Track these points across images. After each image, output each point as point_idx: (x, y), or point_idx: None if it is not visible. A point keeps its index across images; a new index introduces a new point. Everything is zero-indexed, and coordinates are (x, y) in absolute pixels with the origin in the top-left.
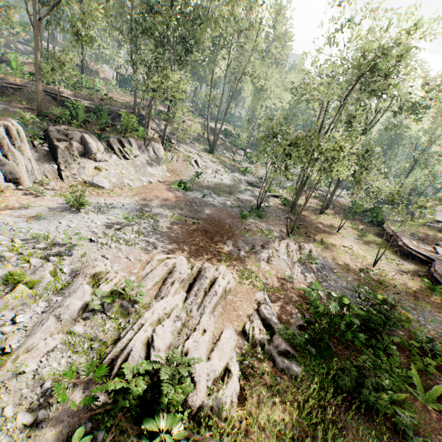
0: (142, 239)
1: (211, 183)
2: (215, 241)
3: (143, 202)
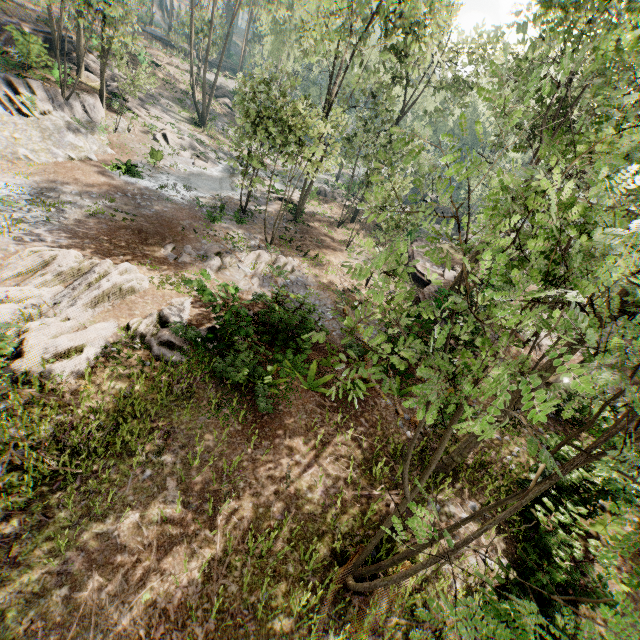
0: (22, 228)
1: (185, 172)
2: (149, 243)
3: (49, 185)
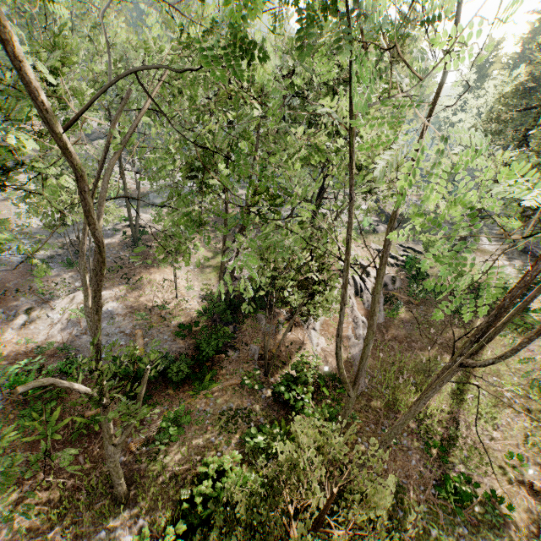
0: None
1: (38, 226)
2: None
3: None
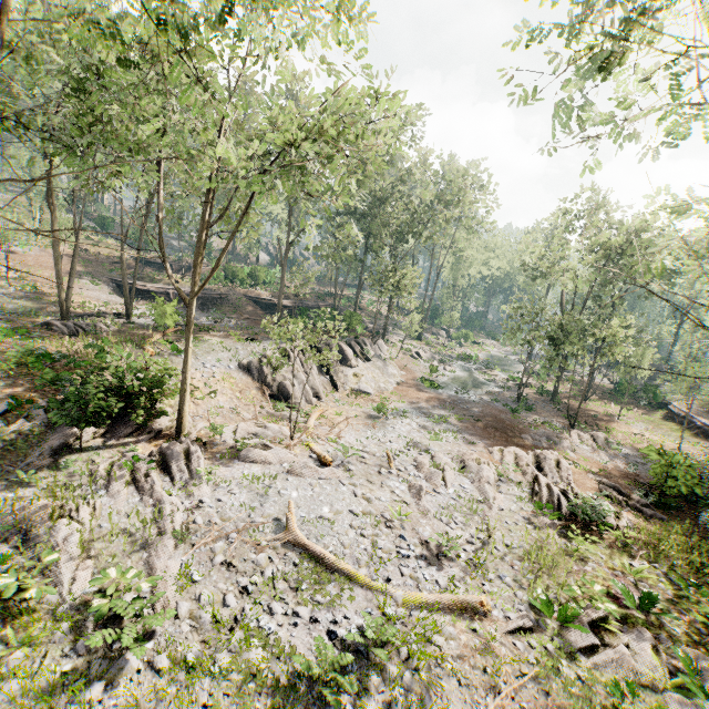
0: (461, 436)
1: (447, 377)
2: (511, 436)
3: (415, 405)
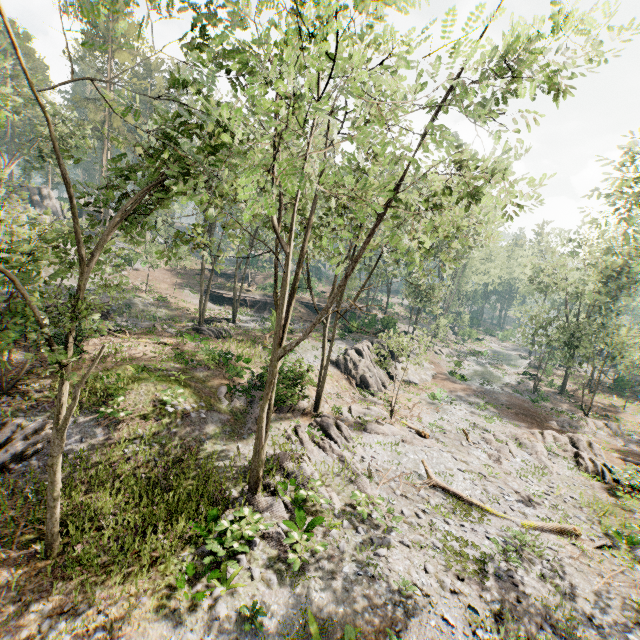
0: (504, 420)
1: (468, 370)
2: (540, 421)
3: (454, 394)
